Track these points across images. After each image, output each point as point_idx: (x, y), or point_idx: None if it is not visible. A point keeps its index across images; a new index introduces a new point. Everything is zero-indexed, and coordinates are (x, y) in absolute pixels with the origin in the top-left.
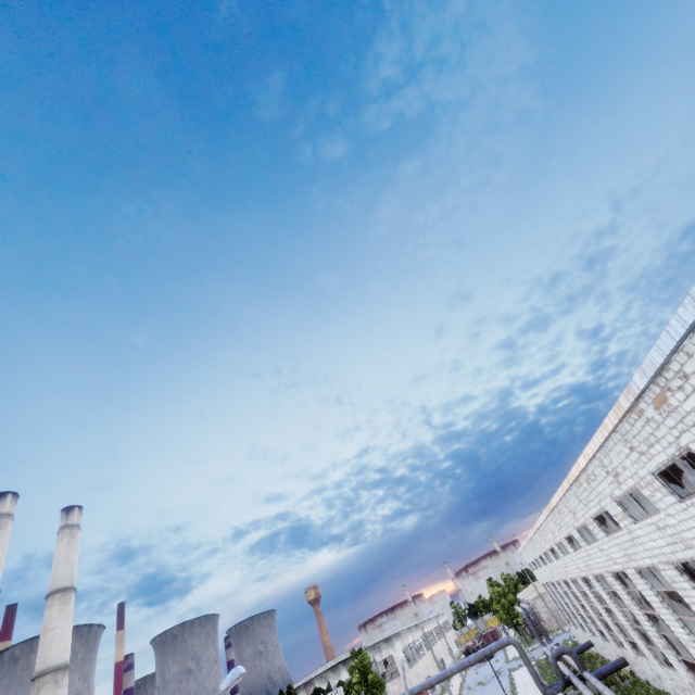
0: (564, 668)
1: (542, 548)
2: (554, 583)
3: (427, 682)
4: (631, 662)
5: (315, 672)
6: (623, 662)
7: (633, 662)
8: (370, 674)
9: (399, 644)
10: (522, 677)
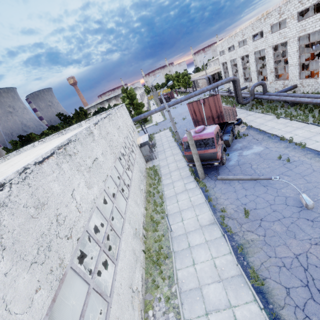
0: (243, 94)
1: (278, 19)
2: (241, 58)
3: (179, 100)
4: (305, 86)
5: (90, 105)
6: (295, 87)
7: (310, 85)
8: (135, 100)
9: (138, 92)
10: None
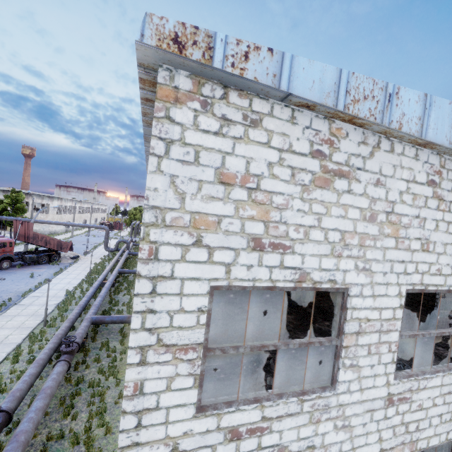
0: (124, 246)
1: None
2: None
3: (49, 221)
4: None
5: None
6: None
7: None
8: (20, 204)
9: (57, 202)
10: (112, 242)
